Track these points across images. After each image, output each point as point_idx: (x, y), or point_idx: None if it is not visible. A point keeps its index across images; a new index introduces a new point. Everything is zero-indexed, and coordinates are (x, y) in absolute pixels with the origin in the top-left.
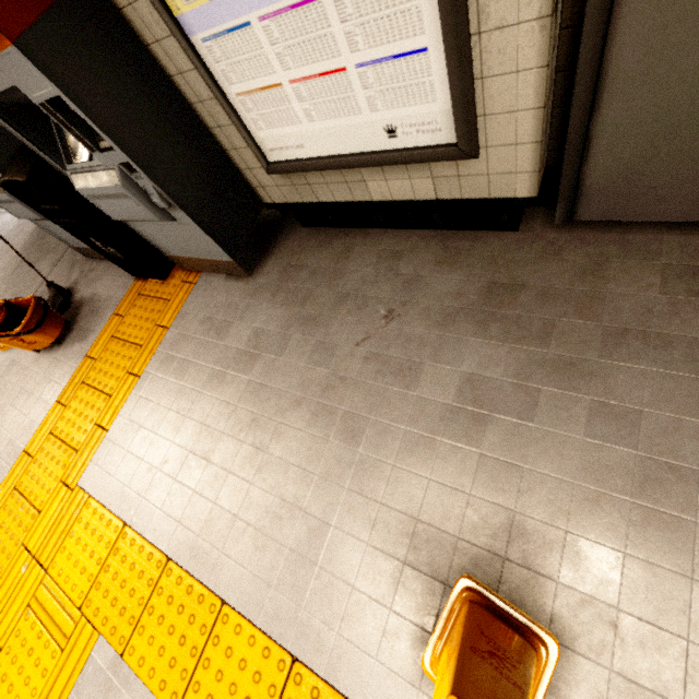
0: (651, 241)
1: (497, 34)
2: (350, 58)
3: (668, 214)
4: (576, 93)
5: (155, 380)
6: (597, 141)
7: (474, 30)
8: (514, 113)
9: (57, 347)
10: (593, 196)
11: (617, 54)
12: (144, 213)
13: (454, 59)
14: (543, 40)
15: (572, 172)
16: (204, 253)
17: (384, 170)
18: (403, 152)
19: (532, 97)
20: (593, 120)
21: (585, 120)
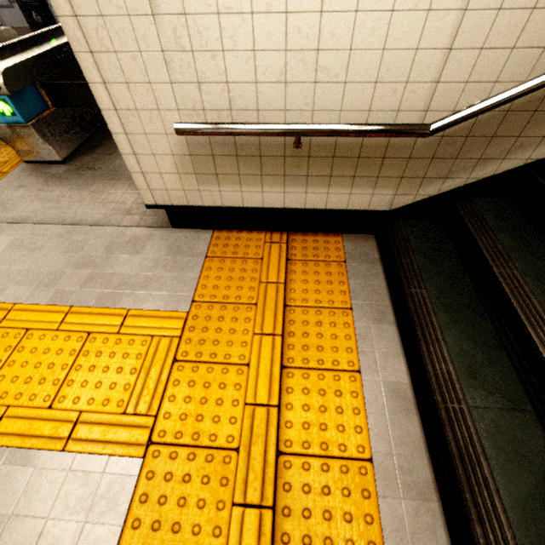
0: None
1: None
2: None
3: None
4: None
5: None
6: None
7: None
8: None
9: None
10: None
11: None
12: None
13: None
14: None
15: None
16: None
17: None
18: None
19: None
20: None
21: None
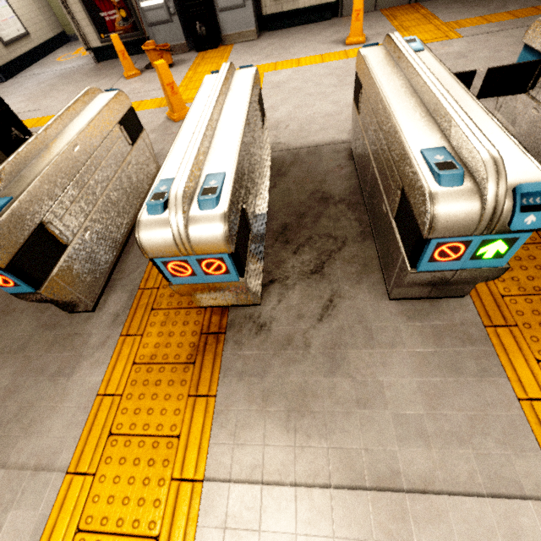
0: None
1: None
2: None
3: None
4: None
5: (237, 56)
6: None
7: None
8: None
9: (170, 69)
10: (345, 7)
11: None
12: (238, 0)
13: None
14: None
15: None
16: (244, 27)
17: None
18: None
19: None
20: None
21: None
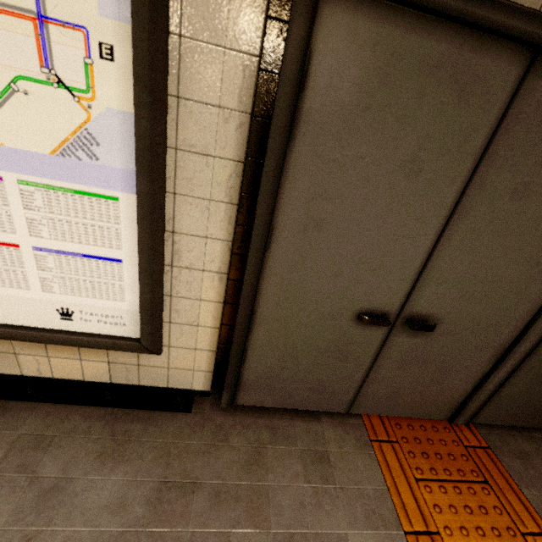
0: (289, 427)
1: (187, 271)
2: (28, 239)
3: (294, 404)
4: (238, 319)
5: None
6: (251, 351)
7: (168, 262)
8: (196, 326)
9: None
10: (249, 387)
11: (262, 303)
12: None
13: (148, 277)
14: (221, 286)
15: (235, 369)
16: None
17: (49, 347)
18: (77, 336)
19: (211, 319)
20: (249, 338)
21: (244, 337)
